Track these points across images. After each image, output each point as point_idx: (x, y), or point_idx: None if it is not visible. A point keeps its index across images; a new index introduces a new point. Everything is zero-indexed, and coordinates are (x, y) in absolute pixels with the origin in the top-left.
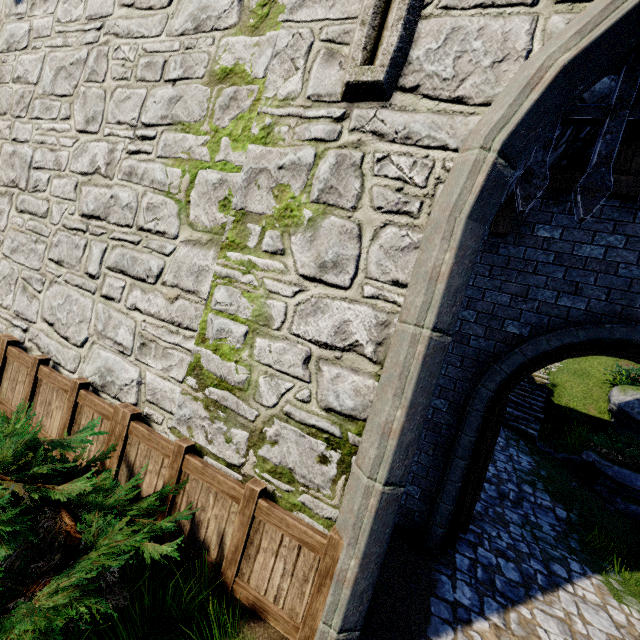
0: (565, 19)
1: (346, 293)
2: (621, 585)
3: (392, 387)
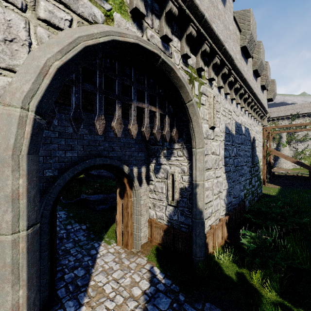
0: (46, 33)
1: None
2: (108, 238)
3: (8, 282)
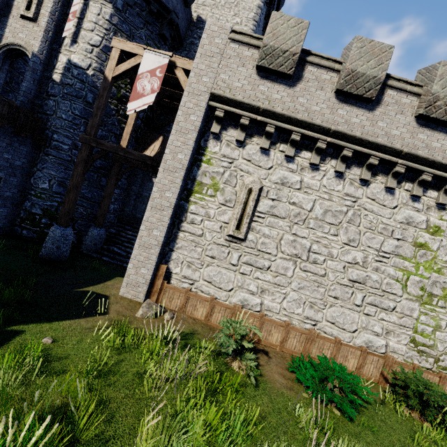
0: None
1: None
2: None
3: None
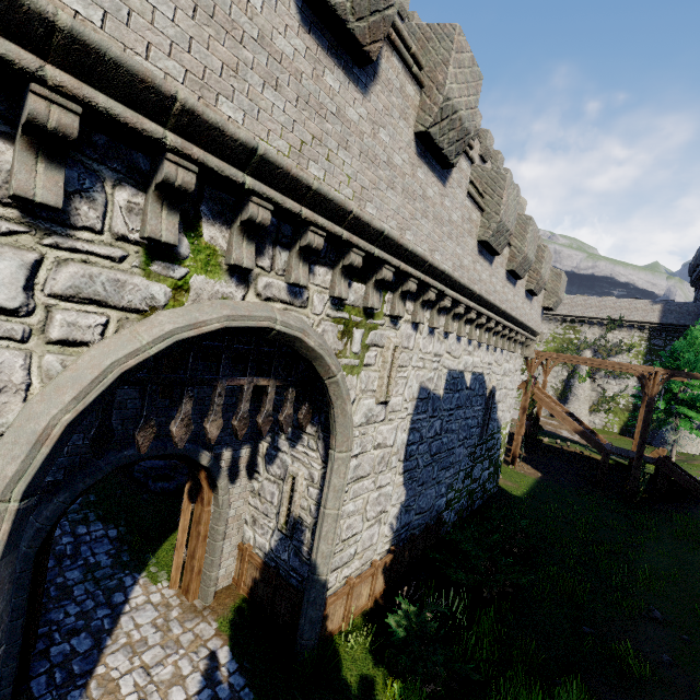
0: (59, 359)
1: None
2: (157, 566)
3: None
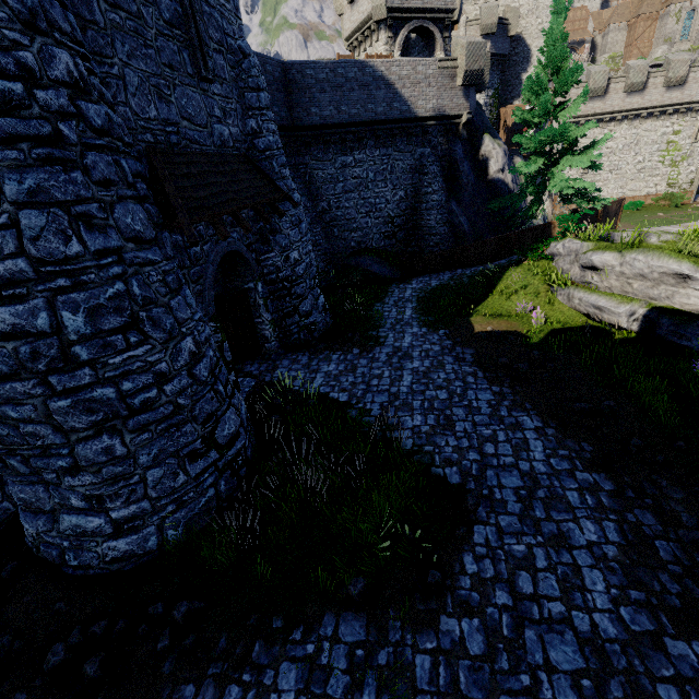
0: None
1: (691, 166)
2: None
3: None
